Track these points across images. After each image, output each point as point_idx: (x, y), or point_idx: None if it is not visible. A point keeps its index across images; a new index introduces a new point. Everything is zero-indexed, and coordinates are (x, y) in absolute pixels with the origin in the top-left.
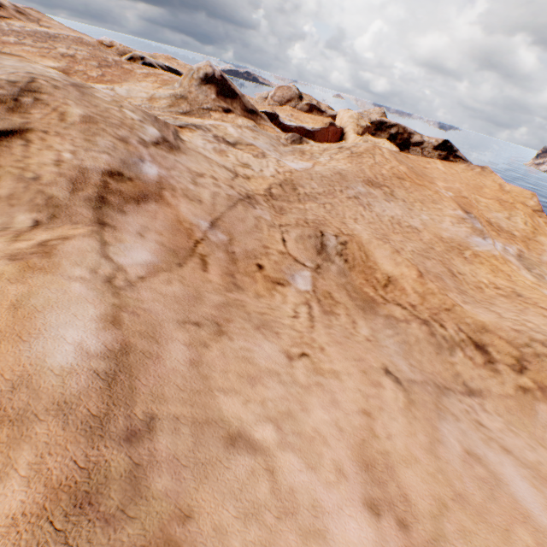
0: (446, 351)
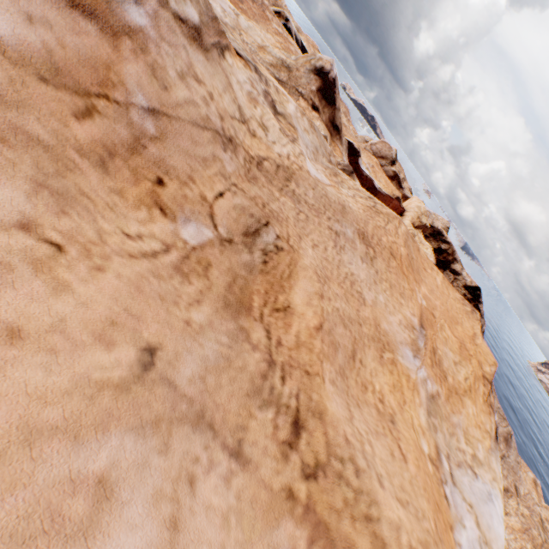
0: (259, 401)
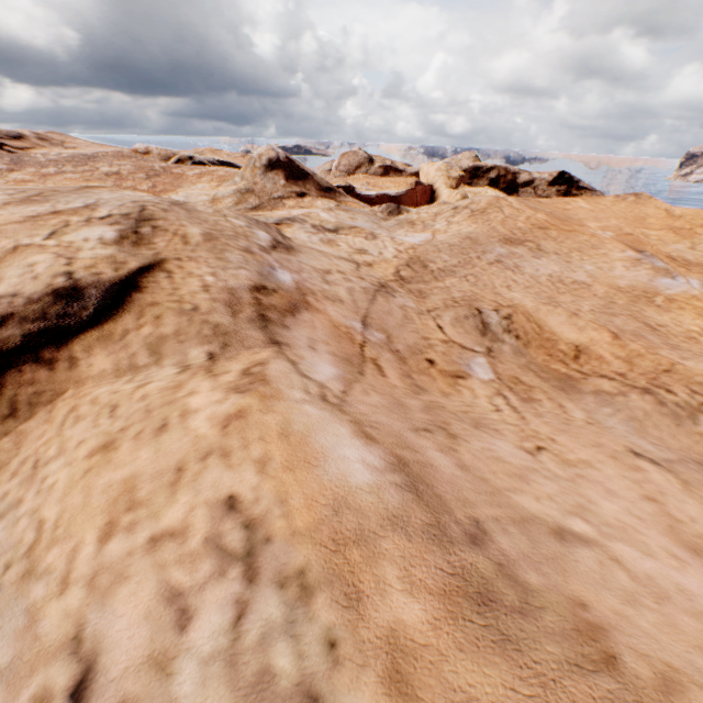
0: (687, 421)
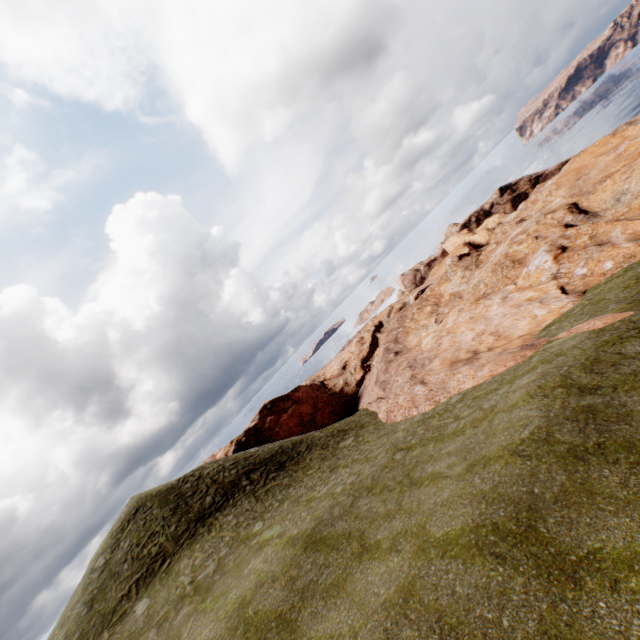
0: None
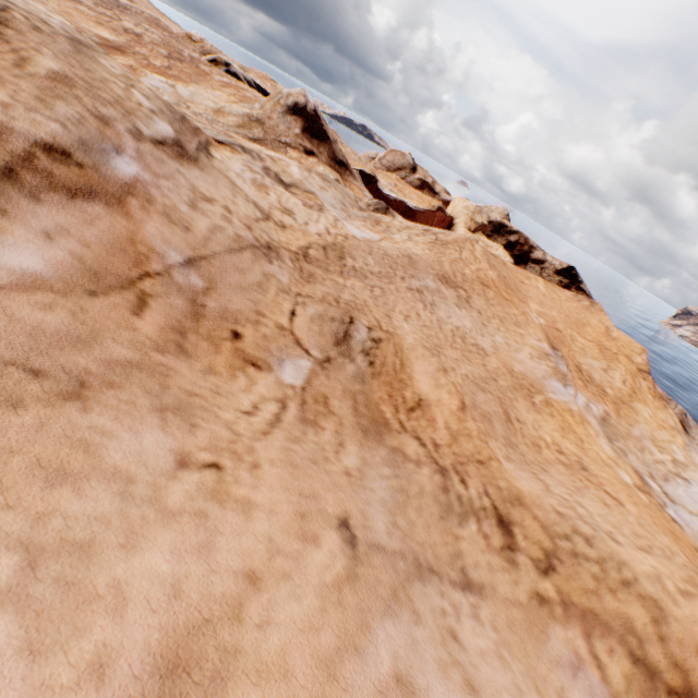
0: (455, 518)
